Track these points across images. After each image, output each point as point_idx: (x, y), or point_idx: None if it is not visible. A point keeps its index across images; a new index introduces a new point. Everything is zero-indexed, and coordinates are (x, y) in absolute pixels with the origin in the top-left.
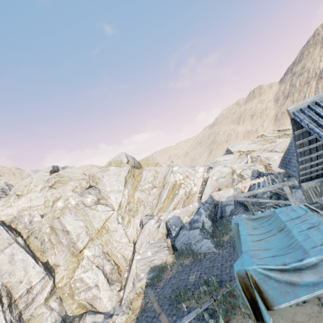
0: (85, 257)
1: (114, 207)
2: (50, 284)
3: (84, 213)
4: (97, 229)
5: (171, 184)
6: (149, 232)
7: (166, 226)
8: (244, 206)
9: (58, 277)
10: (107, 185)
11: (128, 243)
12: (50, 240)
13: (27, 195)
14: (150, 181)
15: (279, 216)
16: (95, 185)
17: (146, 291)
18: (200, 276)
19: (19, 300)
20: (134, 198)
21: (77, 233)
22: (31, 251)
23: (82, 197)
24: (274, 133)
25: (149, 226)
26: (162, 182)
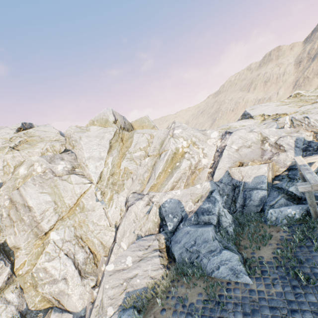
0: (50, 241)
1: (92, 179)
2: (6, 272)
3: (52, 185)
4: (69, 207)
5: (171, 153)
6: (135, 218)
7: (160, 212)
8: (285, 194)
9: (18, 263)
10: (84, 150)
11: (108, 226)
12: (9, 216)
13: None
14: (142, 148)
15: None
16: (71, 149)
17: None
18: None
19: None
20: (120, 168)
21: (41, 211)
22: None
23: (51, 163)
24: (315, 91)
25: (136, 210)
26: (158, 150)
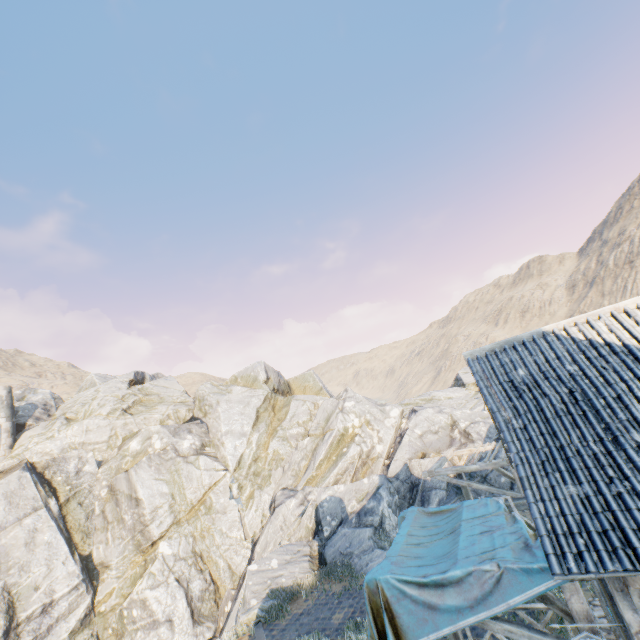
0: (158, 556)
1: (228, 463)
2: (86, 603)
3: (173, 469)
4: (191, 504)
5: (337, 434)
6: (284, 524)
7: (316, 515)
8: (463, 495)
9: (102, 591)
10: (222, 421)
11: (243, 539)
12: (103, 513)
13: (83, 420)
14: (301, 423)
15: (463, 511)
16: (201, 418)
17: (253, 632)
18: (351, 616)
19: (25, 625)
20: (268, 451)
21: (154, 507)
22: (66, 528)
23: (175, 436)
24: None
25: (285, 511)
26: (323, 428)
